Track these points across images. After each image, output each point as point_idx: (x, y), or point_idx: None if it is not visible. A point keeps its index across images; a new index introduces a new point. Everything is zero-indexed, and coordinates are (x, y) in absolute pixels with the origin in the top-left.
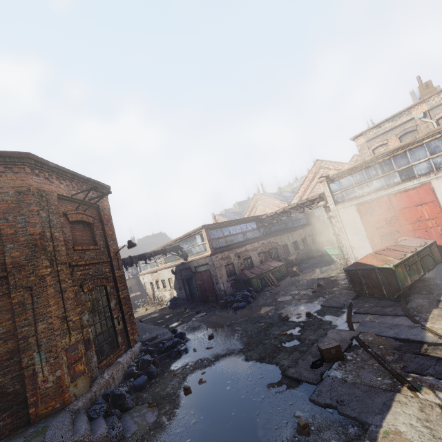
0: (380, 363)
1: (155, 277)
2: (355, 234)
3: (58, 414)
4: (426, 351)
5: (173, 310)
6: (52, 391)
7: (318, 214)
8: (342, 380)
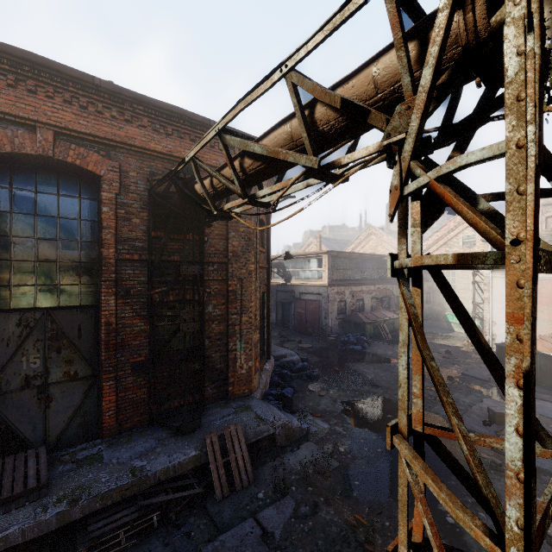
0: None
1: None
2: (503, 310)
3: (248, 398)
4: None
5: None
6: (244, 377)
7: (444, 272)
8: None
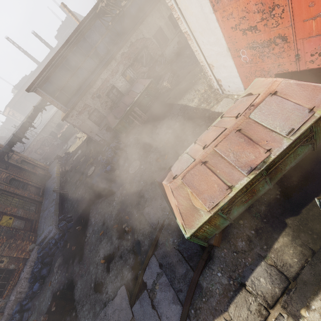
0: None
1: None
2: (210, 44)
3: None
4: None
5: (87, 147)
6: None
7: None
8: None
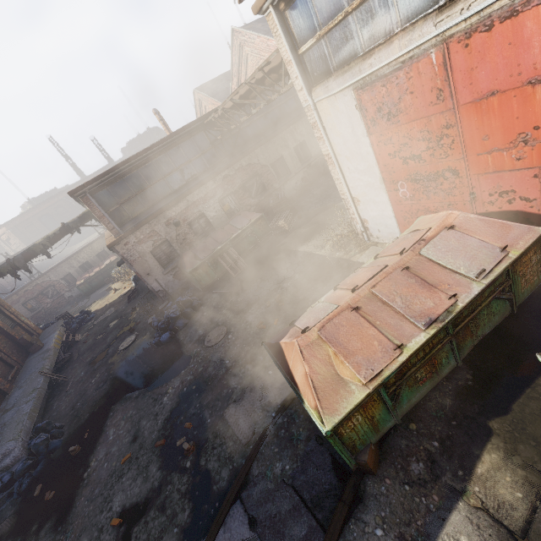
0: None
1: None
2: (358, 172)
3: None
4: None
5: (128, 304)
6: None
7: None
8: None
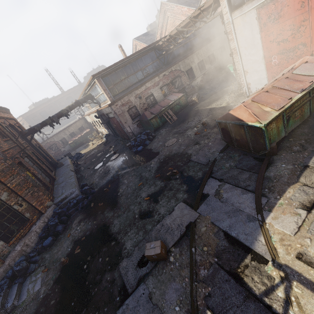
0: (191, 280)
1: (91, 118)
2: (250, 55)
3: None
4: (243, 271)
5: (105, 147)
6: None
7: None
8: (149, 296)
